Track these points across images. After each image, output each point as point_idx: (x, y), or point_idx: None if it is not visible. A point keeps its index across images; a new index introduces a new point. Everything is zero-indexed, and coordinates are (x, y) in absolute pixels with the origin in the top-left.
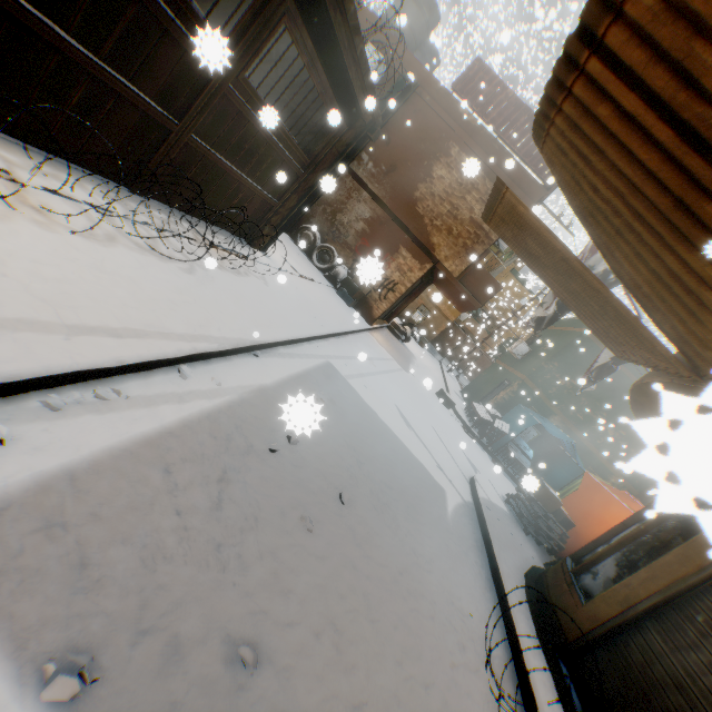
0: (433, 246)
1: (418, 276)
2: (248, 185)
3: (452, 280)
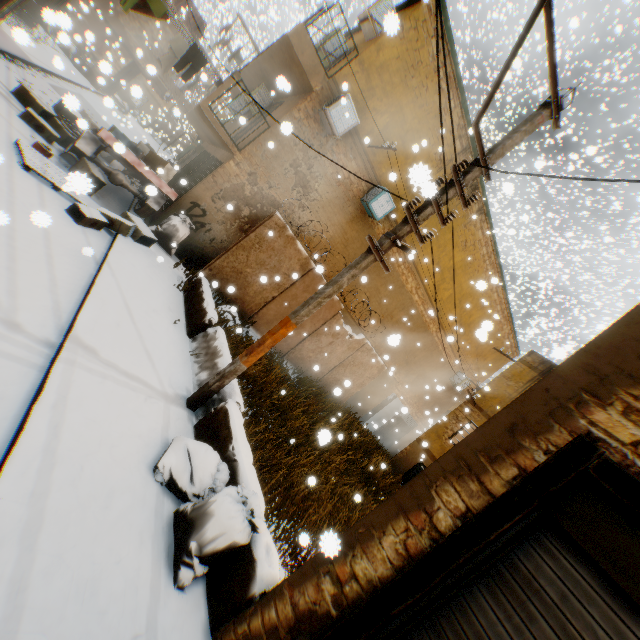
0: (132, 50)
1: (125, 67)
2: (34, 3)
3: (145, 75)
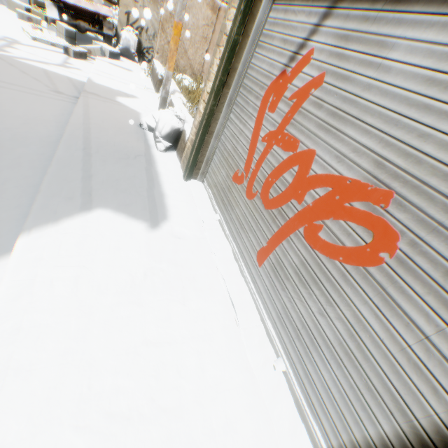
0: None
1: None
2: None
3: None
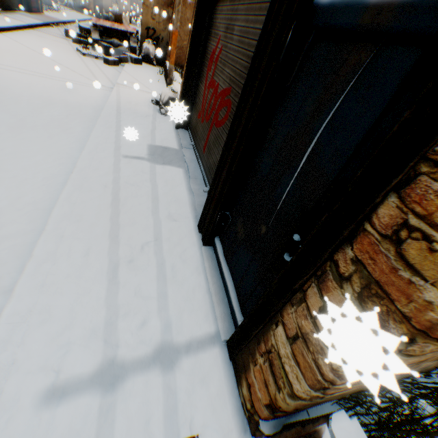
0: None
1: None
2: None
3: None
